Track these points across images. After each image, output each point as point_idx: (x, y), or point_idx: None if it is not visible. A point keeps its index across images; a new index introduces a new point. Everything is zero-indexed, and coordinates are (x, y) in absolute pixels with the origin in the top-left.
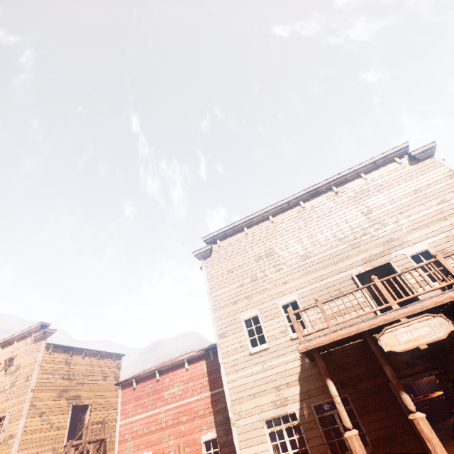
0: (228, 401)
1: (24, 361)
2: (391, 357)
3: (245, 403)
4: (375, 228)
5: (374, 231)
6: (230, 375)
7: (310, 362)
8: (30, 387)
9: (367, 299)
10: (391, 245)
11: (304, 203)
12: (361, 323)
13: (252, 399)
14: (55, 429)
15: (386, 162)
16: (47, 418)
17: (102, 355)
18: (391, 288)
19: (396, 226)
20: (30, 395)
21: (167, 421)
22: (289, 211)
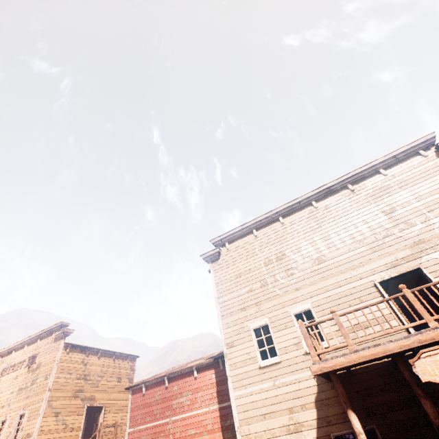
0: (236, 420)
1: (44, 359)
2: (429, 382)
3: (255, 424)
4: (400, 229)
5: (399, 232)
6: (238, 390)
7: (328, 381)
8: (48, 386)
9: (394, 310)
10: (421, 248)
11: (317, 203)
12: (389, 342)
13: (262, 420)
14: (70, 430)
15: (409, 156)
16: (63, 418)
17: (117, 356)
18: (422, 297)
19: (425, 226)
20: (48, 394)
21: (175, 433)
22: (301, 211)
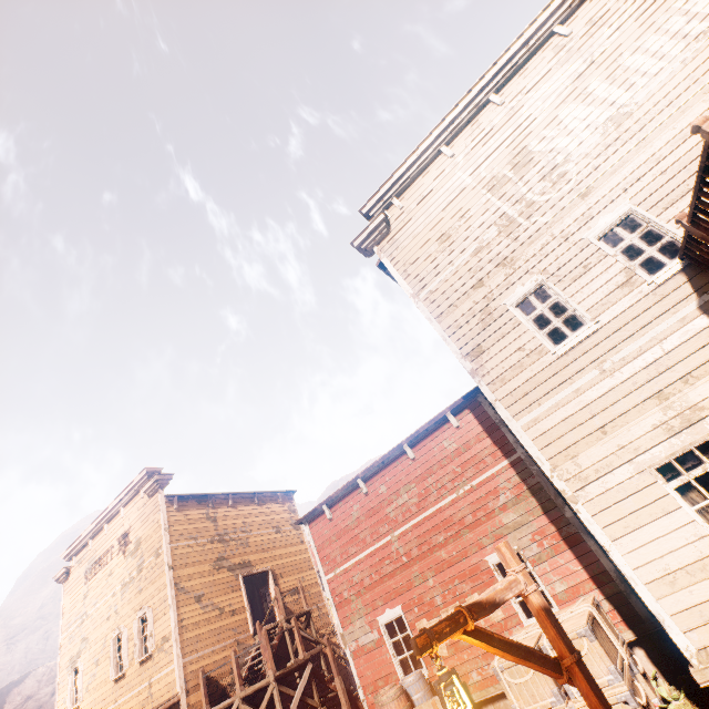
0: (542, 462)
1: (143, 531)
2: None
3: (586, 451)
4: None
5: None
6: (524, 415)
7: None
8: (166, 564)
9: None
10: None
11: (567, 27)
12: None
13: (599, 440)
14: (229, 615)
15: None
16: (210, 601)
17: (261, 498)
18: None
19: None
20: (170, 575)
21: (410, 552)
22: (534, 62)
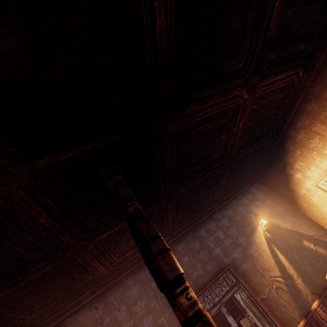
0: None
1: None
2: None
3: None
4: None
5: None
6: None
7: None
8: None
9: None
10: None
11: None
12: None
13: None
14: None
15: None
16: None
17: None
18: None
19: None
20: None
21: None
22: None
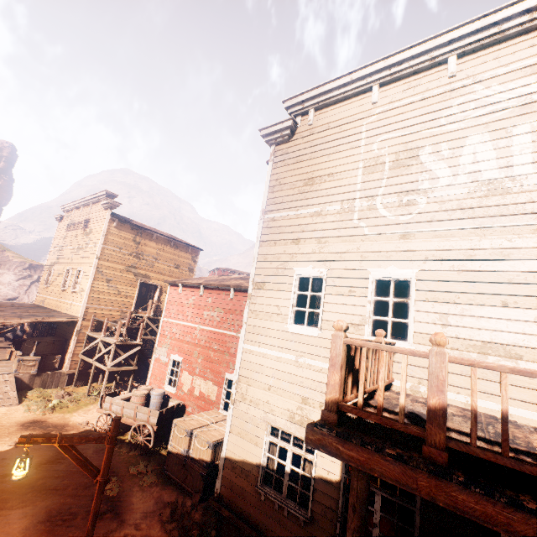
0: (236, 374)
1: (95, 227)
2: None
3: (255, 389)
4: None
5: None
6: (249, 344)
7: None
8: (96, 254)
9: None
10: None
11: None
12: None
13: (264, 390)
14: (123, 296)
15: None
16: (115, 285)
17: (176, 244)
18: None
19: None
20: (96, 261)
21: (200, 340)
22: (522, 43)
